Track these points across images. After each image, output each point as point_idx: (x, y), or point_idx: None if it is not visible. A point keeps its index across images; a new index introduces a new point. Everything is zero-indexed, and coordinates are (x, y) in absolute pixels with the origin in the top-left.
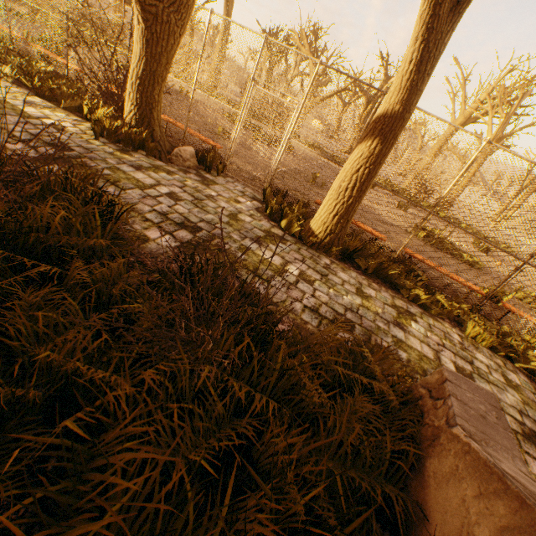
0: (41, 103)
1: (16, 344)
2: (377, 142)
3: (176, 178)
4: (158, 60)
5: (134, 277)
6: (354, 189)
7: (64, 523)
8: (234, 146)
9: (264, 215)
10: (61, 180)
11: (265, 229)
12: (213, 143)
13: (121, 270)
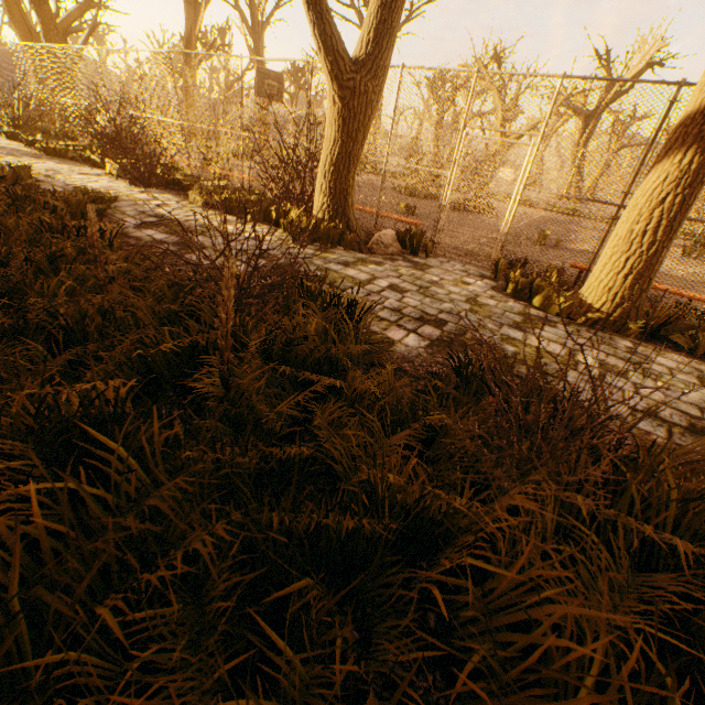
0: (233, 220)
1: (339, 468)
2: (693, 153)
3: (387, 268)
4: (354, 138)
5: (406, 386)
6: (658, 230)
7: (498, 701)
8: (443, 216)
9: (505, 295)
10: (297, 287)
11: (519, 312)
12: (409, 221)
13: (389, 379)
